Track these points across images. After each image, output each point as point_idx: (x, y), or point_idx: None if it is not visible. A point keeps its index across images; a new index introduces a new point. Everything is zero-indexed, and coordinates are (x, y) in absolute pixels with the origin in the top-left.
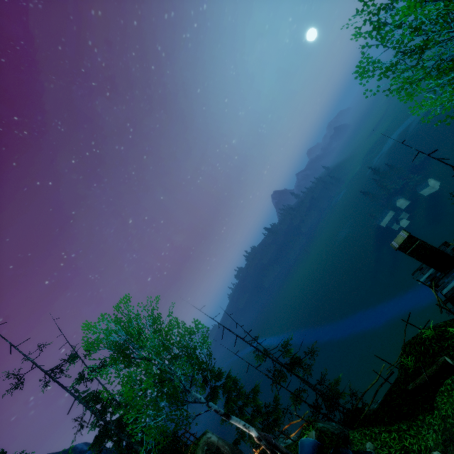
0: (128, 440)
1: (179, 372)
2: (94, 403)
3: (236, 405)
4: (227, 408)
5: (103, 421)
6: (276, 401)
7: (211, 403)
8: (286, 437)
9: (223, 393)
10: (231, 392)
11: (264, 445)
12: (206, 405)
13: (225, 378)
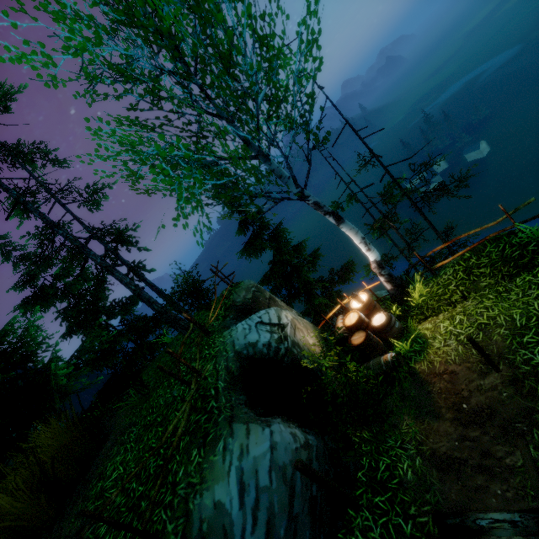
0: (104, 263)
1: (262, 93)
2: (21, 194)
3: (290, 263)
4: (277, 262)
5: (44, 221)
6: (351, 266)
7: (307, 192)
8: (429, 267)
9: (272, 243)
10: (282, 248)
11: (386, 276)
12: (299, 193)
13: (273, 230)
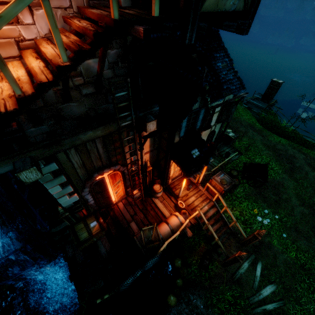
0: None
1: None
2: None
3: None
4: None
5: None
6: None
7: None
8: None
9: None
10: None
11: None
12: None
13: None
